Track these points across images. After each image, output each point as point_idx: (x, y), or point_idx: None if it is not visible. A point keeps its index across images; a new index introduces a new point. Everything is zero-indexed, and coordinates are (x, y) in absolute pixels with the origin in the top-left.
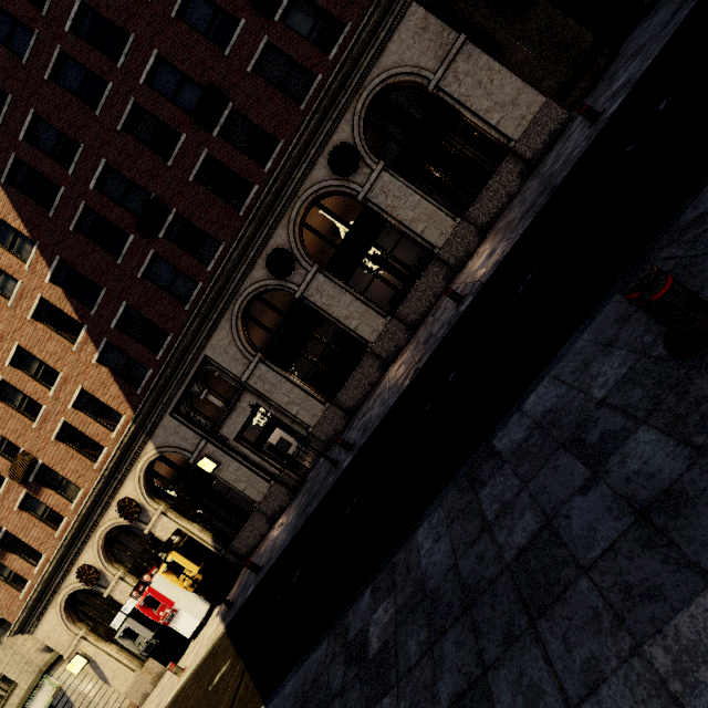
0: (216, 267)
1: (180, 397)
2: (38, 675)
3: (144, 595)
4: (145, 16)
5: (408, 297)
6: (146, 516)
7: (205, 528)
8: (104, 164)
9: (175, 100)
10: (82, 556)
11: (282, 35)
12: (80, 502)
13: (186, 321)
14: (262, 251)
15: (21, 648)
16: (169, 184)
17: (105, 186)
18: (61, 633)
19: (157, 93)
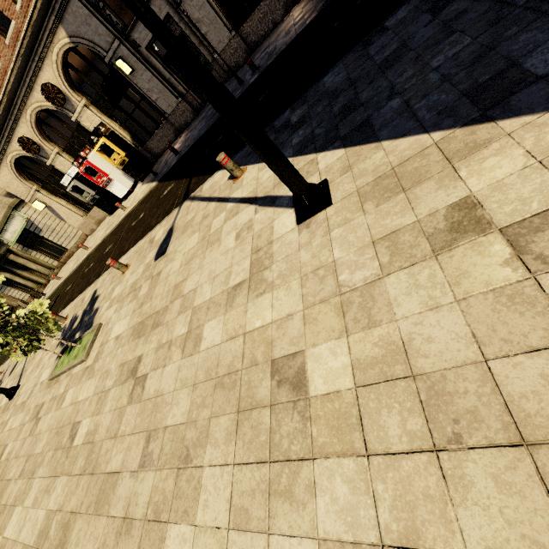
0: None
1: None
2: (8, 209)
3: (84, 165)
4: None
5: None
6: (71, 105)
7: (123, 128)
8: None
9: None
10: (18, 130)
11: None
12: (1, 78)
13: None
14: None
15: None
16: None
17: None
18: (18, 185)
19: None
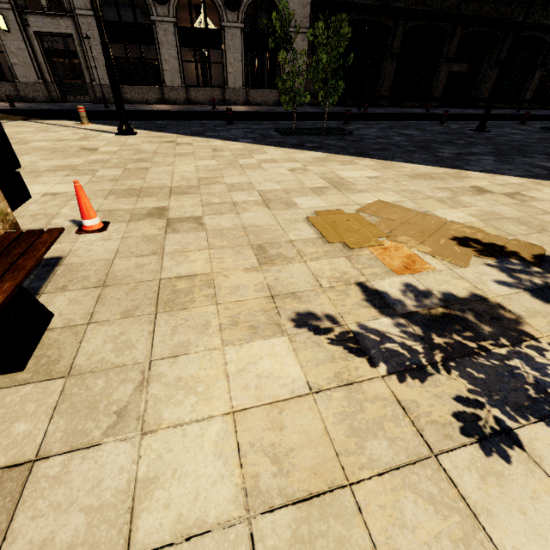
0: None
1: None
2: None
3: None
4: None
5: (199, 88)
6: None
7: None
8: None
9: None
10: None
11: None
12: None
13: None
14: None
15: None
16: None
17: None
18: None
19: None
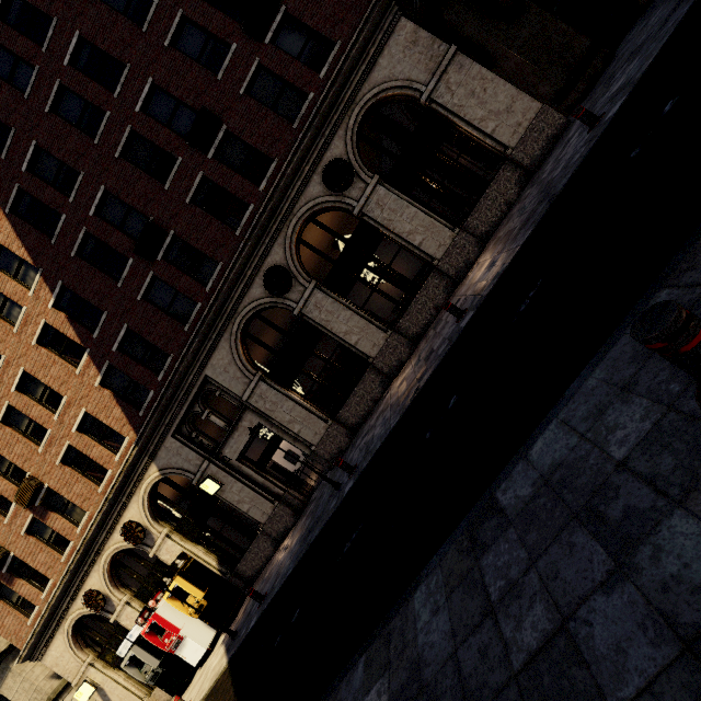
0: (214, 287)
1: (182, 418)
2: None
3: (149, 622)
4: (140, 46)
5: (408, 310)
6: (151, 539)
7: (210, 550)
8: (103, 190)
9: (170, 125)
10: (88, 581)
11: (273, 57)
12: (85, 526)
13: (186, 341)
14: (259, 269)
15: (30, 675)
16: (166, 207)
17: (105, 212)
18: (69, 659)
19: (153, 119)
